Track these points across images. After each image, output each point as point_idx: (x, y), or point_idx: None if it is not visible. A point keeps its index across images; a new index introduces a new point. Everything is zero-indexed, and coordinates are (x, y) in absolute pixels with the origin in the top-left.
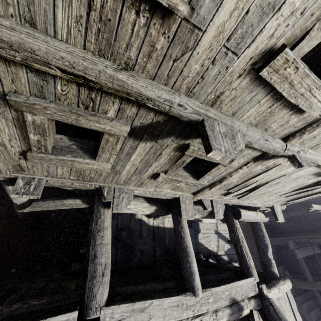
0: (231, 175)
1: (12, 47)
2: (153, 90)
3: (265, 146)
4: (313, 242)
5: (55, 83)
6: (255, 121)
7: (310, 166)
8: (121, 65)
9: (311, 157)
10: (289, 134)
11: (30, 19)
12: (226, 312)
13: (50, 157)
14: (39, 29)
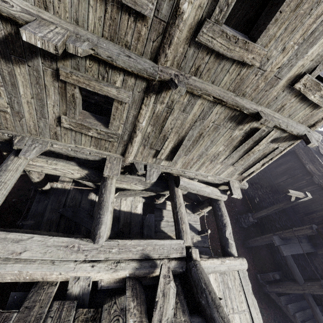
0: (138, 119)
1: None
2: None
3: (131, 64)
4: (298, 234)
5: None
6: (106, 33)
7: (214, 105)
8: None
9: (197, 84)
10: (155, 52)
11: None
12: (132, 265)
13: None
14: None
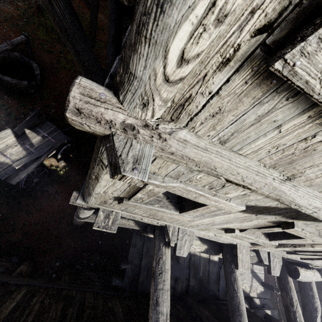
0: (313, 246)
1: (198, 165)
2: (308, 199)
3: None
4: None
5: (200, 173)
6: None
7: None
8: (285, 175)
9: None
10: None
11: (225, 139)
12: None
13: (142, 206)
14: (226, 145)
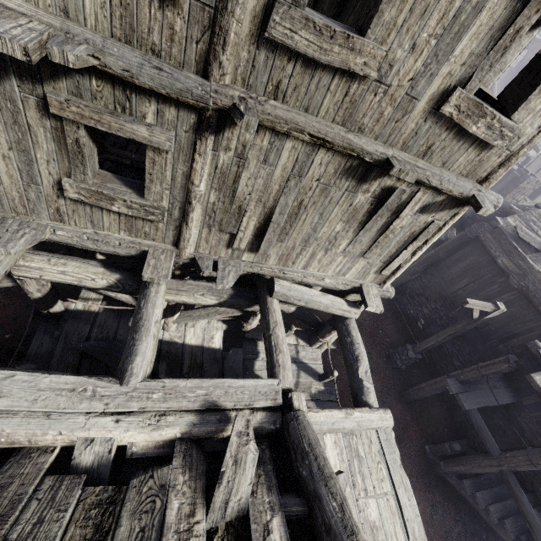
0: (192, 180)
1: None
2: None
3: (164, 81)
4: (487, 373)
5: None
6: (117, 31)
7: (314, 149)
8: None
9: (278, 113)
10: (204, 61)
11: None
12: (187, 419)
13: None
14: None
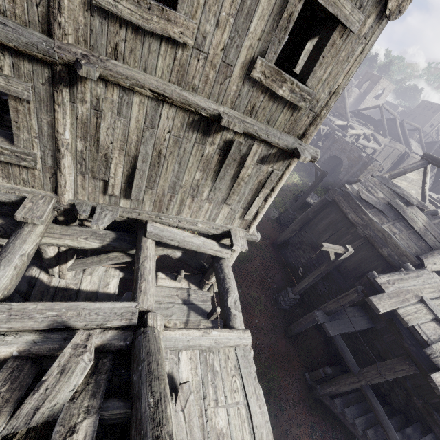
0: (57, 129)
1: None
2: None
3: (9, 35)
4: (344, 303)
5: None
6: None
7: (159, 104)
8: None
9: (119, 70)
10: (47, 22)
11: None
12: (28, 338)
13: None
14: None
